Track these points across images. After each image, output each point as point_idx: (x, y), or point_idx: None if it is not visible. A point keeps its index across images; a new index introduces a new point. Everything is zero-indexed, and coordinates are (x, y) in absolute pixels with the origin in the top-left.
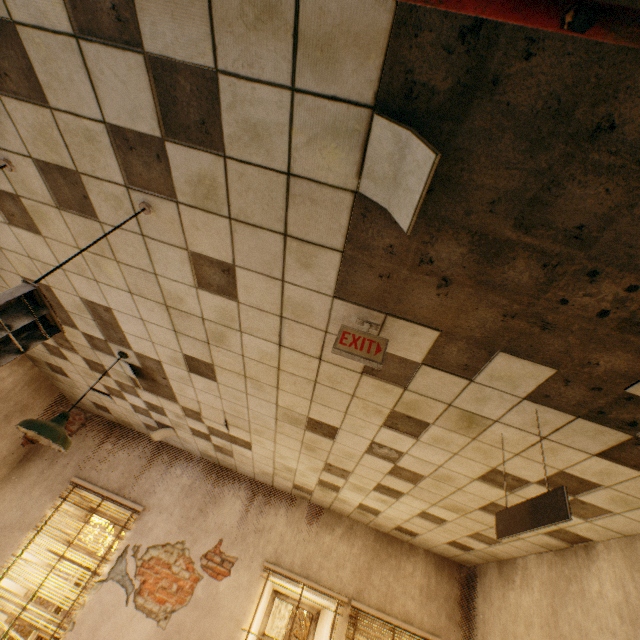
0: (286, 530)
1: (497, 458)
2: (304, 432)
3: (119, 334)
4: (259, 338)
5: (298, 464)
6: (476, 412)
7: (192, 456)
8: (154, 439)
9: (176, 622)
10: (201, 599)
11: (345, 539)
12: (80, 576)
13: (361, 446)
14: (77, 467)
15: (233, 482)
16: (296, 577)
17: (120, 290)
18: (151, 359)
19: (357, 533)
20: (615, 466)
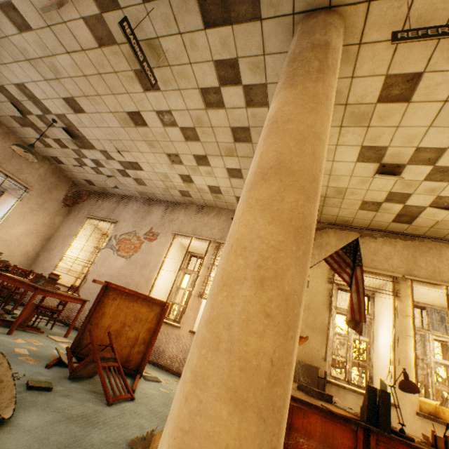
0: (184, 219)
1: (191, 77)
2: (137, 130)
3: (42, 105)
4: (61, 55)
5: (163, 167)
6: (147, 38)
7: (137, 198)
8: (110, 186)
9: (134, 258)
10: (144, 249)
11: (216, 217)
12: (94, 248)
13: (158, 122)
14: (88, 212)
15: (157, 204)
16: (188, 235)
17: (13, 64)
18: (63, 117)
19: (223, 214)
20: (219, 32)
